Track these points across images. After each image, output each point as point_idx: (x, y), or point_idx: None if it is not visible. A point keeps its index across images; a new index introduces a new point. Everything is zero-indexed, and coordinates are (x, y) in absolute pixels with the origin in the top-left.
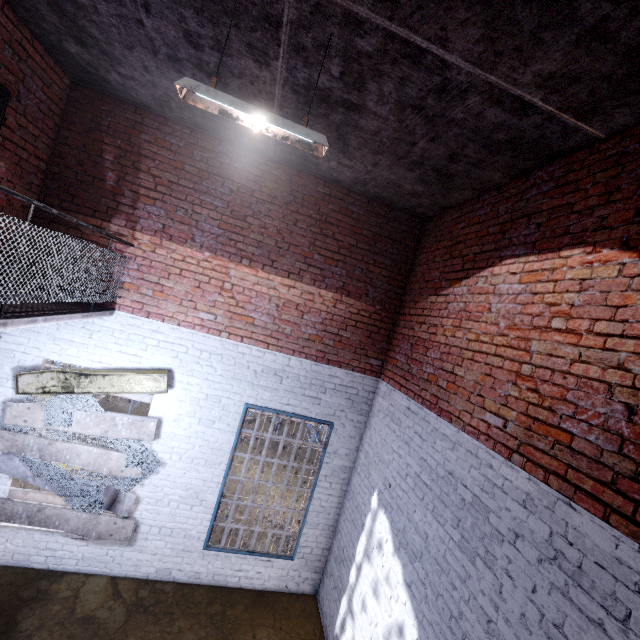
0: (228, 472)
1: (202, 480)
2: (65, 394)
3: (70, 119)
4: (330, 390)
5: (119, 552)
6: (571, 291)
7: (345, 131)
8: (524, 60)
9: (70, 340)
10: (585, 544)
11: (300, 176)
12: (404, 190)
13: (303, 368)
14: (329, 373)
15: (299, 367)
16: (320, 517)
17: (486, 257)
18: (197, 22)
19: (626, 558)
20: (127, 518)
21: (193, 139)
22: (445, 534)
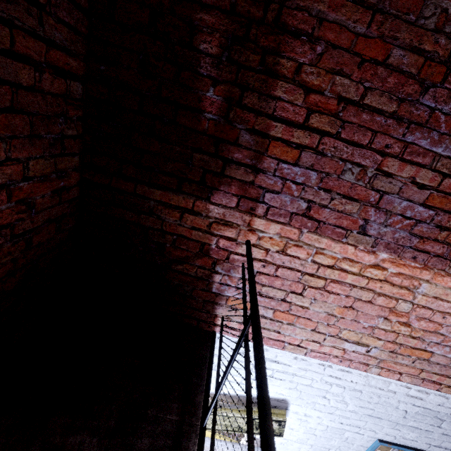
0: None
1: None
2: None
3: None
4: None
5: None
6: None
7: None
8: None
9: None
10: None
11: None
12: None
13: None
14: None
15: None
16: None
17: None
18: None
19: None
20: None
21: None
22: None
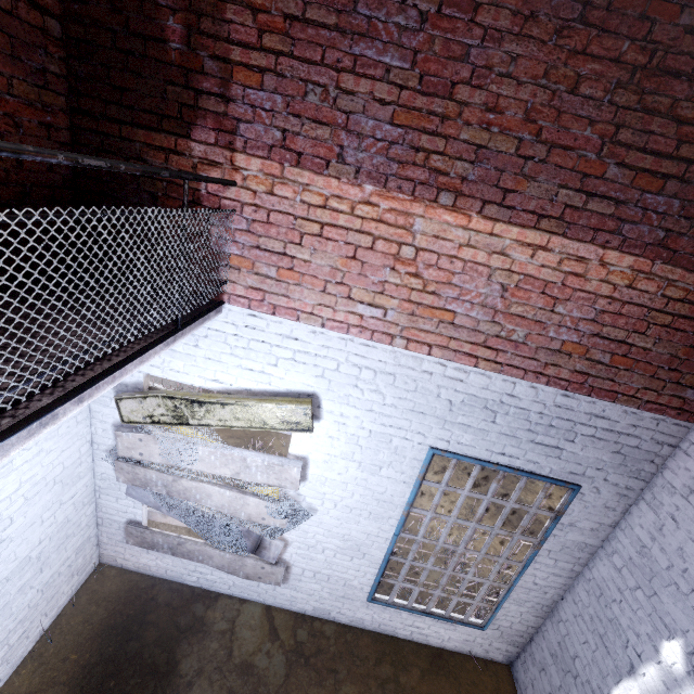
0: (400, 529)
1: (364, 533)
2: (178, 425)
3: None
4: (584, 437)
5: (271, 586)
6: None
7: None
8: None
9: (171, 349)
10: None
11: None
12: None
13: (538, 400)
14: (588, 410)
15: (531, 398)
16: (530, 594)
17: None
18: None
19: None
20: (275, 564)
21: None
22: None
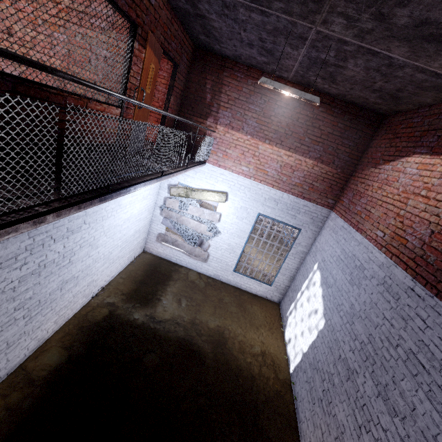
0: (247, 242)
1: (235, 243)
2: (186, 198)
3: (193, 67)
4: (302, 213)
5: (201, 264)
6: (436, 177)
7: (334, 74)
8: (433, 59)
9: (188, 175)
10: (395, 278)
11: (305, 91)
12: (369, 101)
13: (289, 199)
14: (303, 204)
15: (287, 199)
16: (287, 271)
17: (407, 150)
18: (266, 35)
19: (406, 282)
20: (205, 251)
21: (248, 73)
22: (344, 278)
